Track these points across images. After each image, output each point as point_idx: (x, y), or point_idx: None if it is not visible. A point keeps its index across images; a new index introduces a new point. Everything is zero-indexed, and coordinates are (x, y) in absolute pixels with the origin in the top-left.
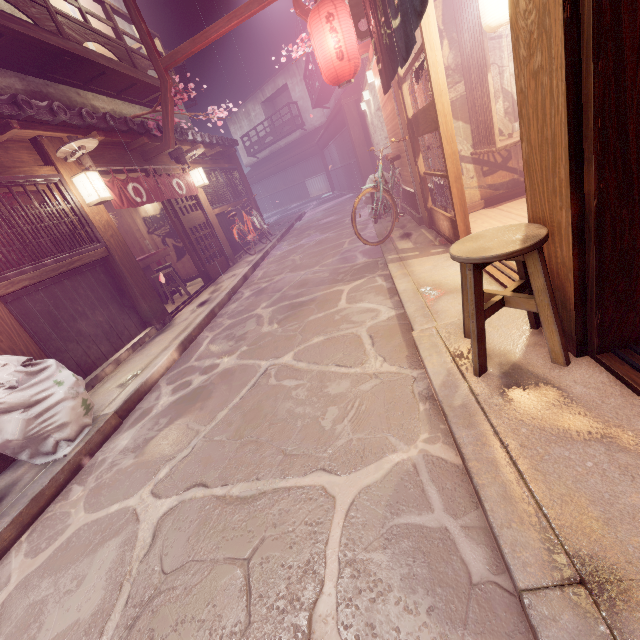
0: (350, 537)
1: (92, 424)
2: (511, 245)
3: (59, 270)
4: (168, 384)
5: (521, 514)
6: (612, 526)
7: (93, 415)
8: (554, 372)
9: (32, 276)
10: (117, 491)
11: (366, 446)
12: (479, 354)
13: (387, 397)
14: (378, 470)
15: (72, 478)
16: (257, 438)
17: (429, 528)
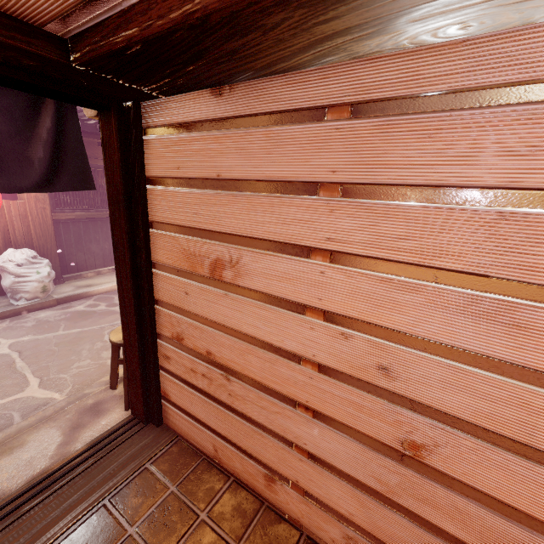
0: (1, 406)
1: (44, 298)
2: (120, 338)
3: (96, 216)
4: (94, 300)
5: (11, 434)
6: (8, 455)
7: (51, 294)
8: (119, 409)
9: (79, 214)
10: (9, 333)
11: (62, 384)
12: (111, 378)
13: (103, 373)
14: (46, 394)
15: (13, 316)
16: (58, 351)
17: (13, 423)
